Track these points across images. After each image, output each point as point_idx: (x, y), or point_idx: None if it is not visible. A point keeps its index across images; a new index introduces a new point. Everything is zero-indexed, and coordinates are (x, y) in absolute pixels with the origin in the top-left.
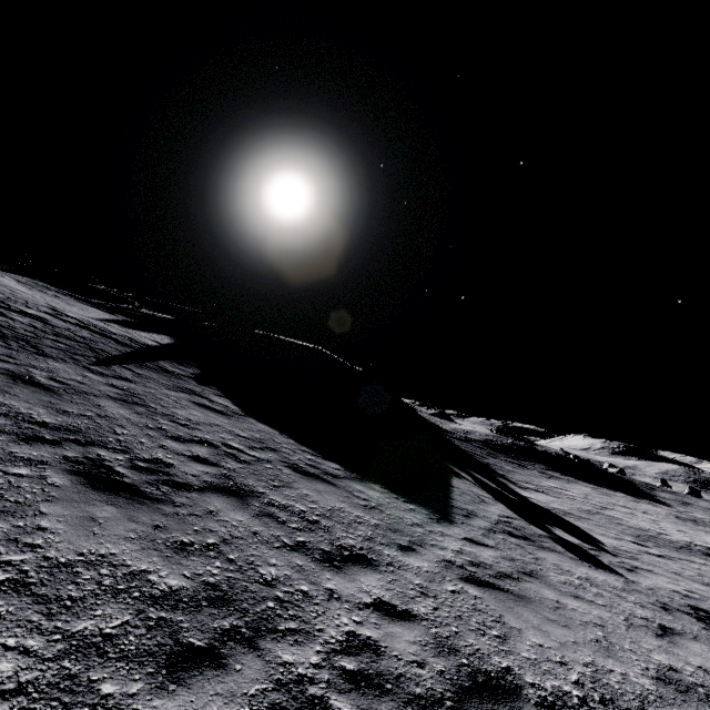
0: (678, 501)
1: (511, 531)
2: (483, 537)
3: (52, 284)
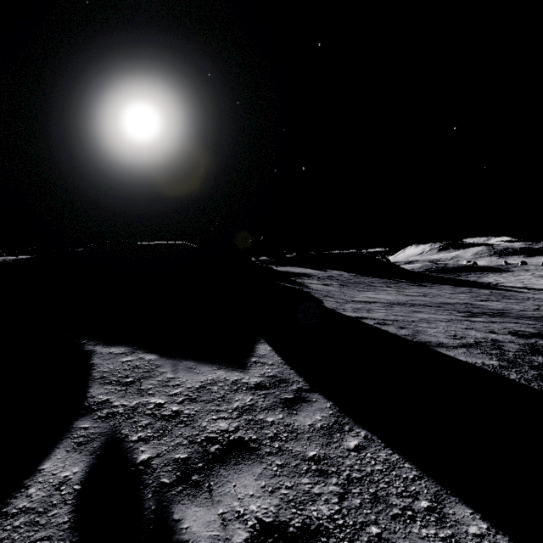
0: (523, 270)
1: (540, 292)
2: (542, 294)
3: None
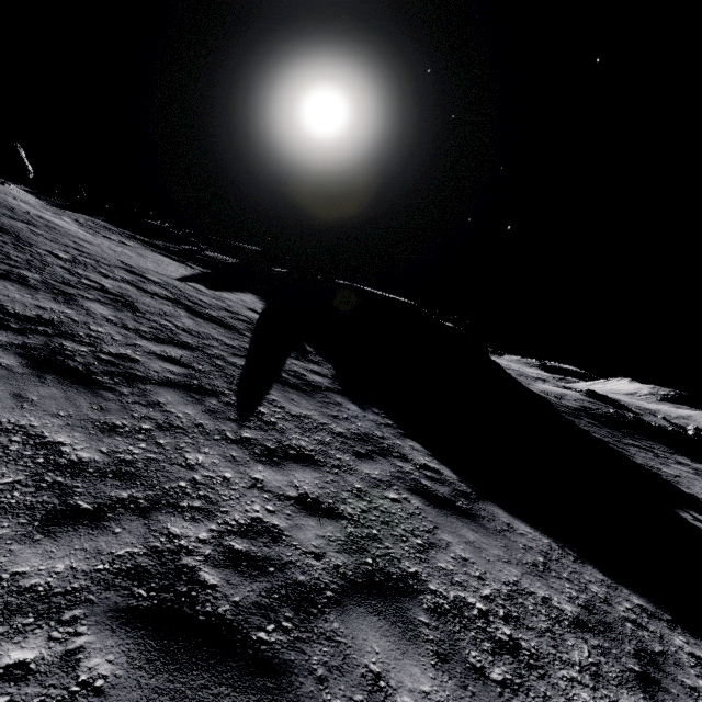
0: None
1: None
2: None
3: (111, 222)
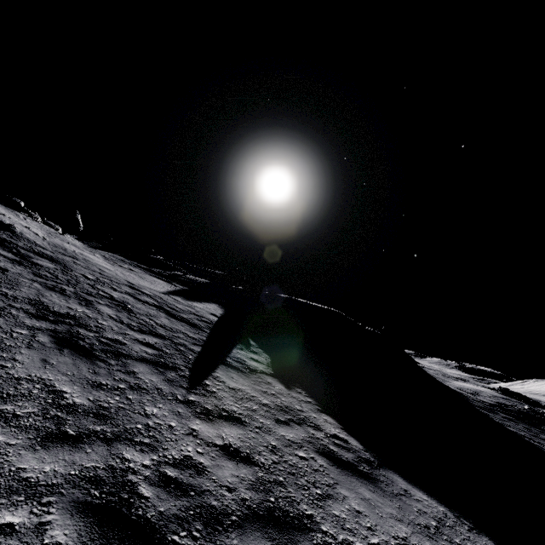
0: None
1: None
2: None
3: (126, 257)
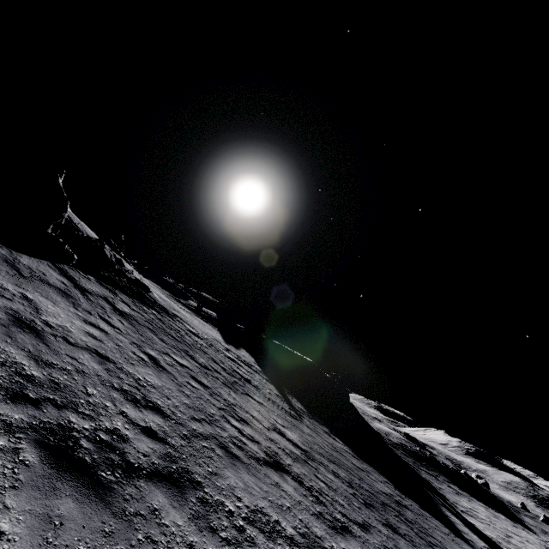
0: (539, 529)
1: None
2: None
3: (156, 283)
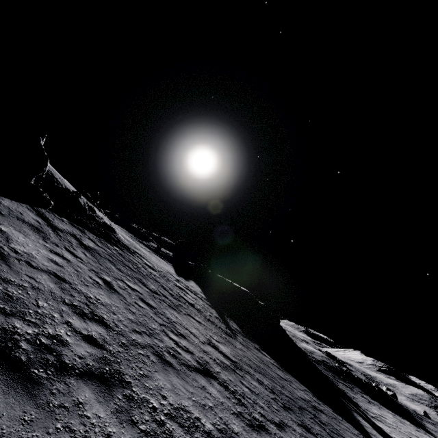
0: None
1: None
2: None
3: (124, 228)
